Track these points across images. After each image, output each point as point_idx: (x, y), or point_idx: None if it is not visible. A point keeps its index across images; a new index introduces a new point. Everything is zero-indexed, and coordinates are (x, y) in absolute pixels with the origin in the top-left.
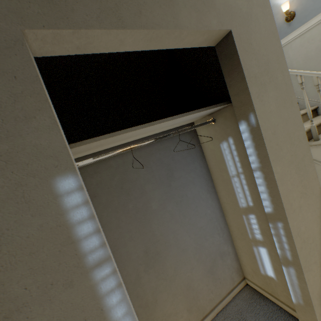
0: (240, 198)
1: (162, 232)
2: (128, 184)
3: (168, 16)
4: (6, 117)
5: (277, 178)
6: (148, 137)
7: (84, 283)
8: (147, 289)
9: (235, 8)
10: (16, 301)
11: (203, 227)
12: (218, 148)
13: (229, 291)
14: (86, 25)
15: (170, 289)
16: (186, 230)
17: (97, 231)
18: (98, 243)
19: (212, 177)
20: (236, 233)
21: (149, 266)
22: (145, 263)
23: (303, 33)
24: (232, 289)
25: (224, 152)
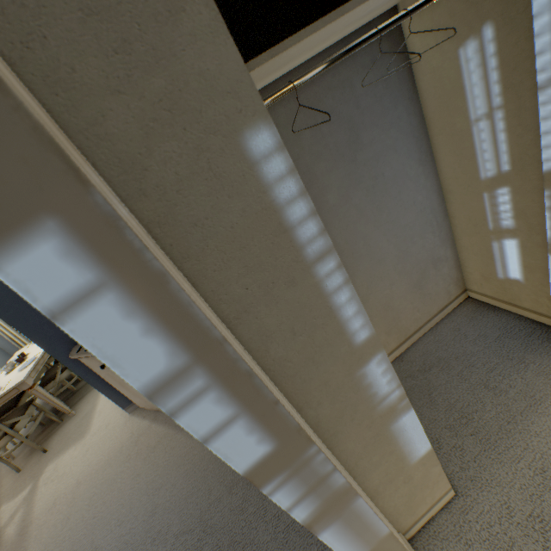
0: (485, 162)
1: (346, 239)
2: None
3: None
4: (141, 17)
5: None
6: (307, 64)
7: (306, 281)
8: None
9: None
10: (241, 303)
11: (409, 226)
12: (454, 60)
13: (442, 308)
14: None
15: None
16: (383, 233)
17: (312, 214)
18: (316, 231)
19: (429, 133)
20: (463, 227)
21: None
22: None
23: None
24: (447, 305)
25: (467, 67)
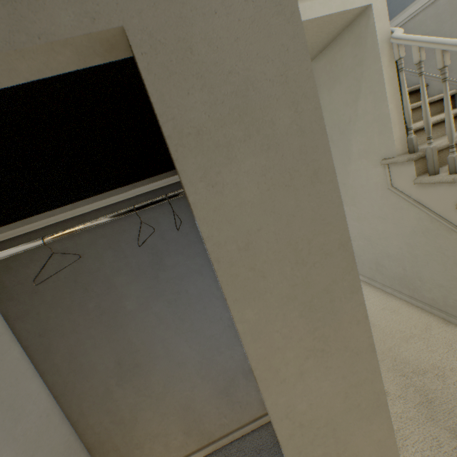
0: None
1: (144, 340)
2: (85, 276)
3: None
4: None
5: (243, 330)
6: (116, 205)
7: None
8: (123, 405)
9: None
10: None
11: (215, 336)
12: None
13: (256, 418)
14: None
15: (157, 408)
16: (185, 339)
17: None
18: None
19: None
20: None
21: (125, 379)
22: (118, 375)
23: None
24: (262, 415)
25: None
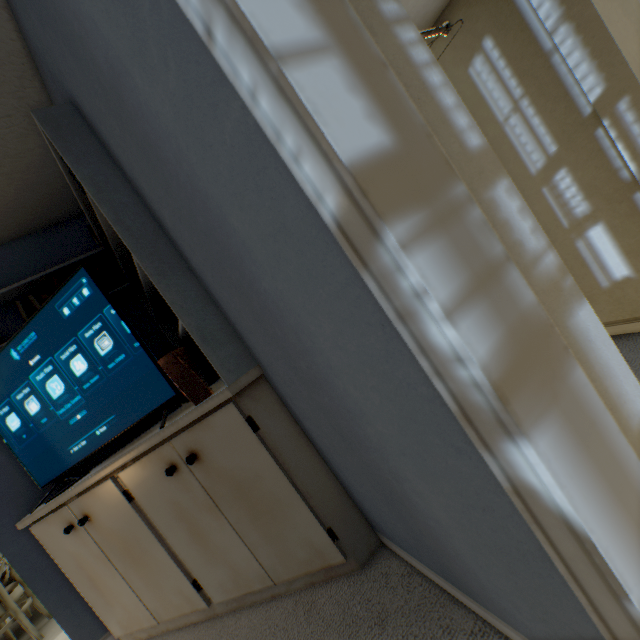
0: (529, 155)
1: None
2: None
3: None
4: None
5: (598, 12)
6: None
7: (387, 38)
8: None
9: None
10: None
11: None
12: (466, 81)
13: None
14: None
15: None
16: None
17: None
18: None
19: None
20: None
21: None
22: None
23: None
24: None
25: (480, 79)
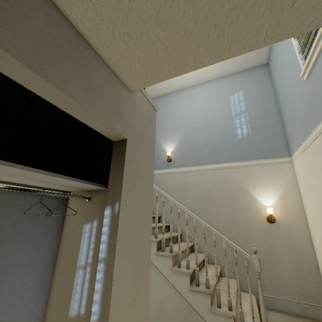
0: (75, 301)
1: None
2: None
3: (87, 99)
4: None
5: (115, 274)
6: None
7: None
8: None
9: (135, 130)
10: None
11: None
12: (81, 228)
13: None
14: (1, 45)
15: None
16: None
17: None
18: None
19: (57, 264)
20: None
21: None
22: None
23: (173, 172)
24: None
25: (85, 234)
